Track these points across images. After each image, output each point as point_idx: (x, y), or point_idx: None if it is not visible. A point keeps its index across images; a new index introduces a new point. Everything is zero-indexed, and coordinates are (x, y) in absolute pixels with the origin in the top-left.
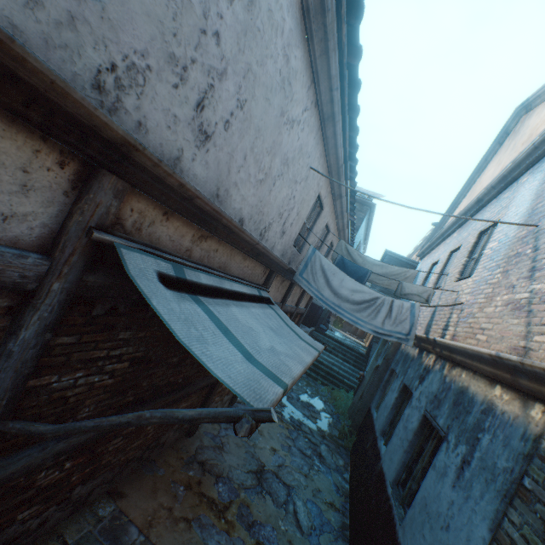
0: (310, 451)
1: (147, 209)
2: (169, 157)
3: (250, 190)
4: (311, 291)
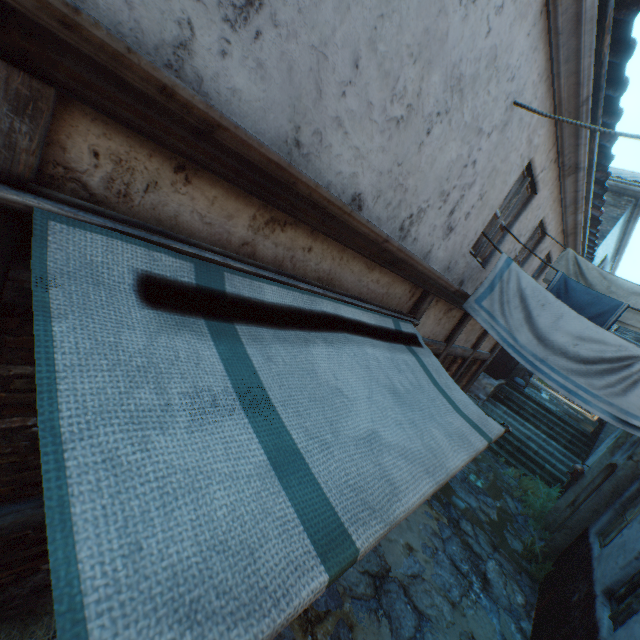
0: (467, 566)
1: (133, 155)
2: (157, 39)
3: (374, 138)
4: (493, 330)
